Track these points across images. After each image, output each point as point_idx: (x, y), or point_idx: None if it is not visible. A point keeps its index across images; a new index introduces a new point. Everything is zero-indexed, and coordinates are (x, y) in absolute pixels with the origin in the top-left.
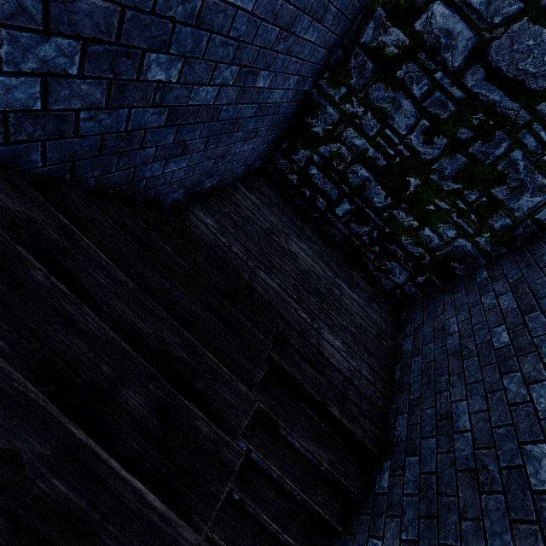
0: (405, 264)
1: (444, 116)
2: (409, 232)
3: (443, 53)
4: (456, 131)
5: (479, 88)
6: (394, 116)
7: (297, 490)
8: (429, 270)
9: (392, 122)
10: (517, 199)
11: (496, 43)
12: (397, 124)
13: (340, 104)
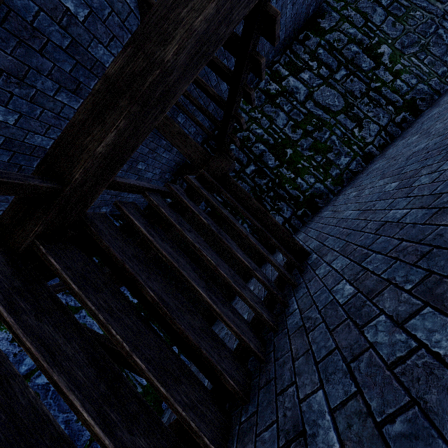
0: (289, 203)
1: (299, 120)
2: (290, 181)
3: (295, 94)
4: (306, 127)
5: (312, 109)
6: (276, 119)
7: (258, 247)
8: (304, 205)
9: (276, 122)
10: (339, 159)
11: (316, 93)
12: (278, 123)
13: (249, 113)
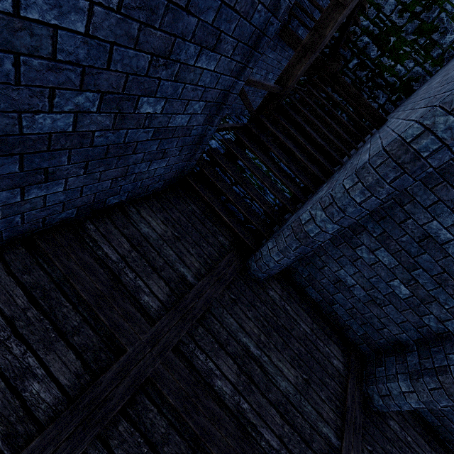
0: (385, 90)
1: (408, 2)
2: (389, 69)
3: None
4: (414, 9)
5: None
6: (384, 6)
7: (353, 116)
8: (399, 90)
9: (383, 10)
10: (444, 38)
11: None
12: (385, 11)
13: None
